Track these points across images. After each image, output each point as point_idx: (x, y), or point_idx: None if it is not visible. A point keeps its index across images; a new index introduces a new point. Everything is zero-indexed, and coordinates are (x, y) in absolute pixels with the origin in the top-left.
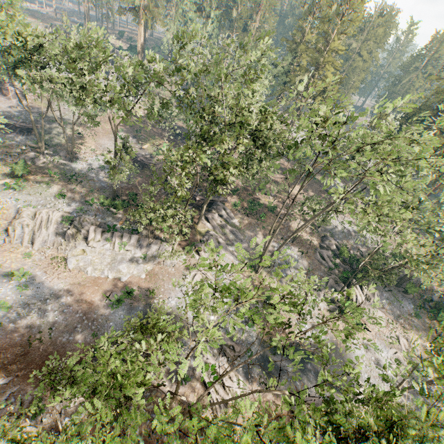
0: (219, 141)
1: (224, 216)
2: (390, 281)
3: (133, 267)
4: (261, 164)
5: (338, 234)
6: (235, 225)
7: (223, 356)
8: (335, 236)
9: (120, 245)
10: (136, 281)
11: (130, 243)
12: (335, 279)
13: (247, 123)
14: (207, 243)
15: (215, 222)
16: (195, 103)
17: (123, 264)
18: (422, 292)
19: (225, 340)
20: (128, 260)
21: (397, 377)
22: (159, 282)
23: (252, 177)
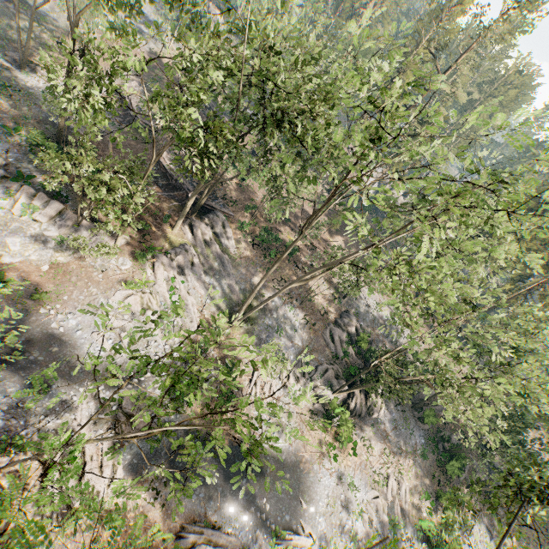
0: (175, 37)
1: (219, 234)
2: (404, 398)
3: (34, 248)
4: (285, 168)
5: (366, 315)
6: (230, 252)
7: (109, 429)
8: (360, 317)
9: (26, 207)
10: (28, 270)
11: (43, 210)
12: (337, 372)
13: (270, 75)
14: (174, 259)
15: (202, 236)
16: (198, 5)
17: (16, 237)
18: (442, 426)
19: (128, 405)
20: (30, 235)
21: (365, 532)
22: (67, 286)
23: (266, 182)
